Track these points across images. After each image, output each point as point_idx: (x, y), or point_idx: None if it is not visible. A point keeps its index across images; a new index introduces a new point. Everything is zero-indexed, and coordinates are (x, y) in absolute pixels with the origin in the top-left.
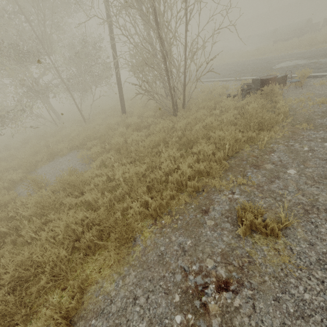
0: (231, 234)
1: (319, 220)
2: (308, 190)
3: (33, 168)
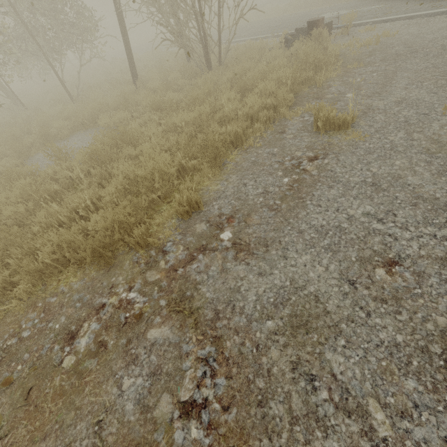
0: (310, 137)
1: (374, 114)
2: (365, 102)
3: (26, 155)
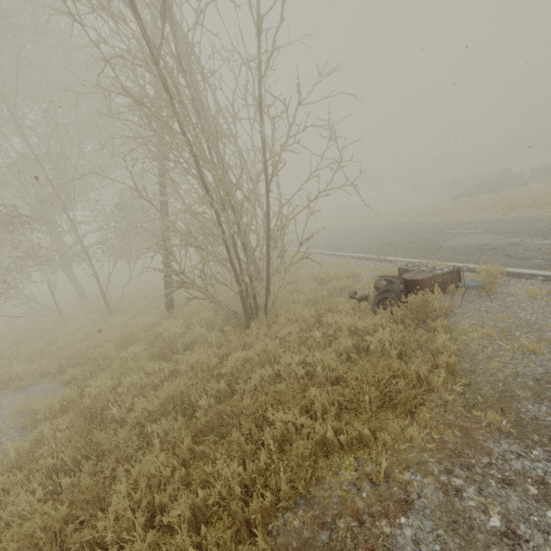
0: None
1: None
2: None
3: None
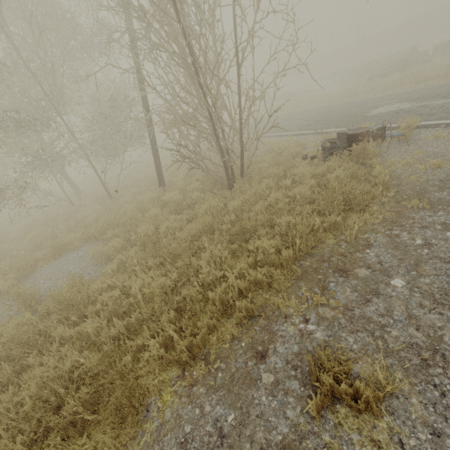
0: (299, 403)
1: (447, 381)
2: (426, 319)
3: (31, 270)
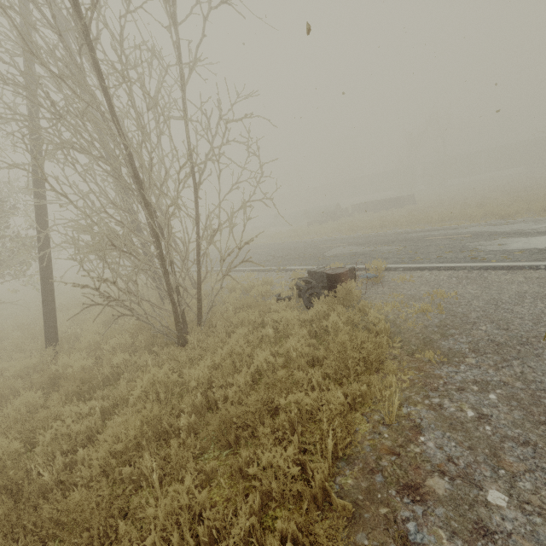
0: None
1: None
2: None
3: None
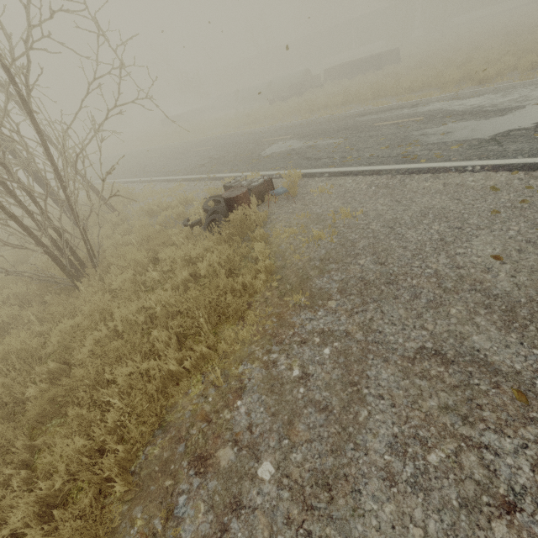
0: None
1: None
2: None
3: None
